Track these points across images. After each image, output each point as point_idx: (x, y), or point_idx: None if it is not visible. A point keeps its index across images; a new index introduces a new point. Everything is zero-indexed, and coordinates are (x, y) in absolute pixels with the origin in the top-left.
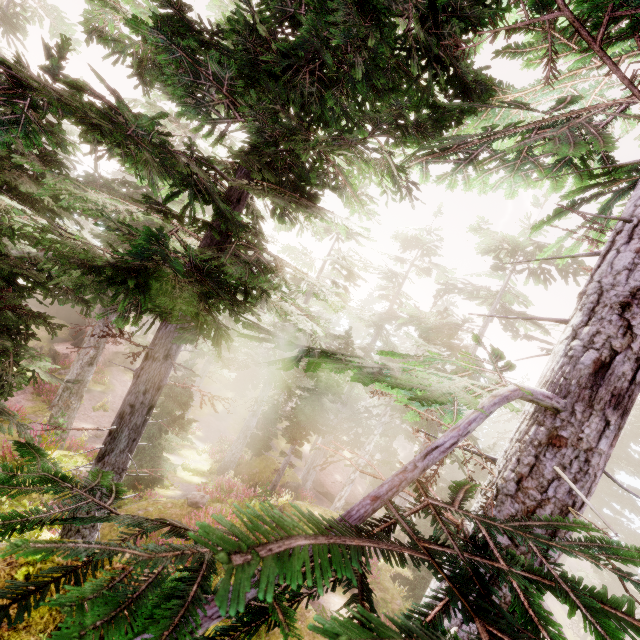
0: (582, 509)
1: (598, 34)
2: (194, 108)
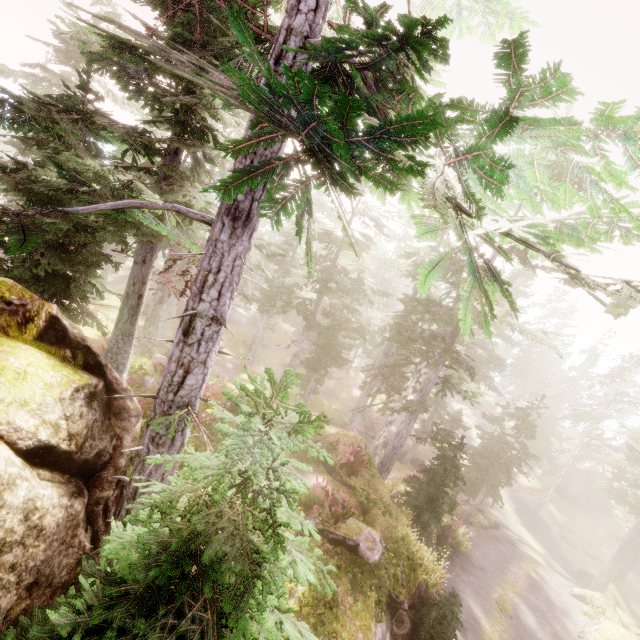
0: (220, 274)
1: None
2: (136, 93)
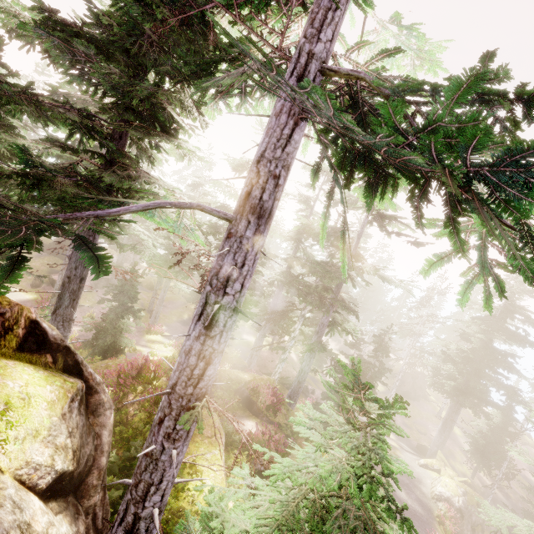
0: (244, 268)
1: (236, 13)
2: (79, 77)
